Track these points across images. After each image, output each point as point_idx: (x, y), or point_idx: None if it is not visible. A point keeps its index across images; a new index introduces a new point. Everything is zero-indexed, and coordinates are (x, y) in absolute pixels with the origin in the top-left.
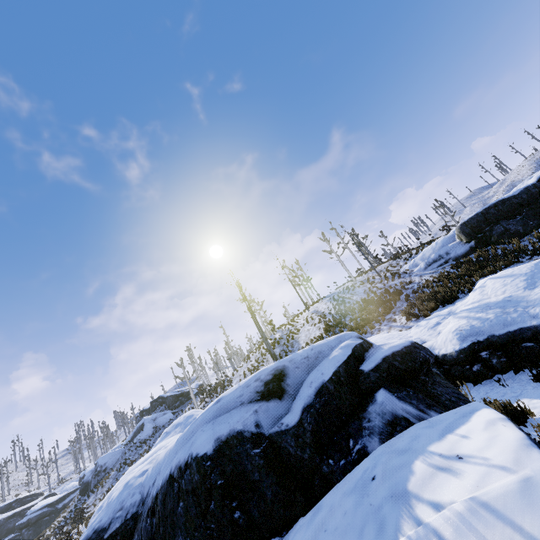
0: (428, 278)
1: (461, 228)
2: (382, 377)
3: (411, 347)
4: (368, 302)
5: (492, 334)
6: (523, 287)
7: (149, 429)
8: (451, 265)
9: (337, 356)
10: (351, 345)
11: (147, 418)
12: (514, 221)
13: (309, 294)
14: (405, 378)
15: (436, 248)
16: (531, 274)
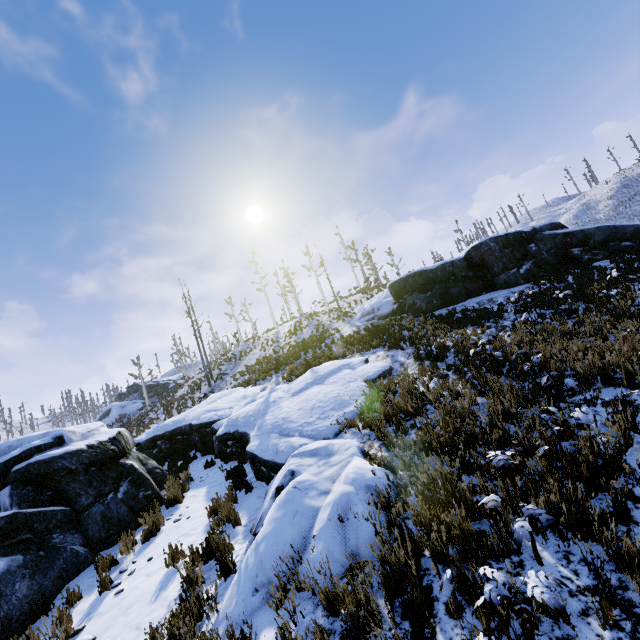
0: (348, 333)
1: (390, 288)
2: (17, 477)
3: (56, 457)
4: (303, 341)
5: (238, 429)
6: (295, 391)
7: (115, 415)
8: (366, 326)
9: (9, 455)
10: (28, 447)
11: (115, 405)
12: (423, 296)
13: (299, 305)
14: (37, 479)
15: (380, 298)
16: (317, 378)
